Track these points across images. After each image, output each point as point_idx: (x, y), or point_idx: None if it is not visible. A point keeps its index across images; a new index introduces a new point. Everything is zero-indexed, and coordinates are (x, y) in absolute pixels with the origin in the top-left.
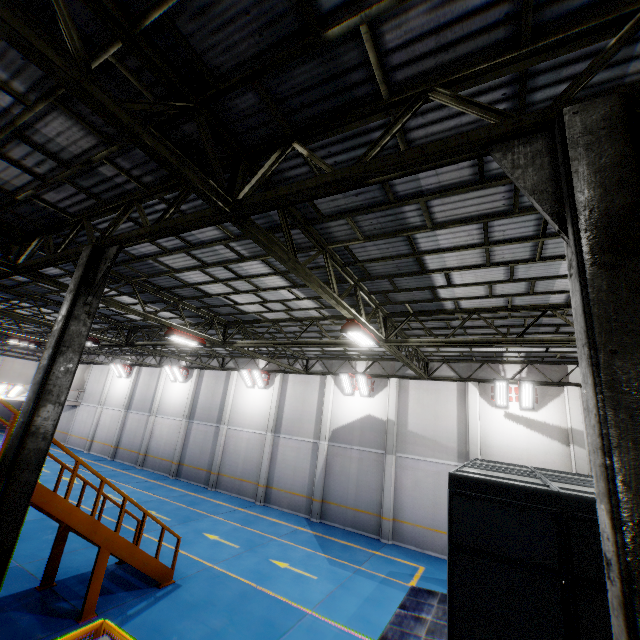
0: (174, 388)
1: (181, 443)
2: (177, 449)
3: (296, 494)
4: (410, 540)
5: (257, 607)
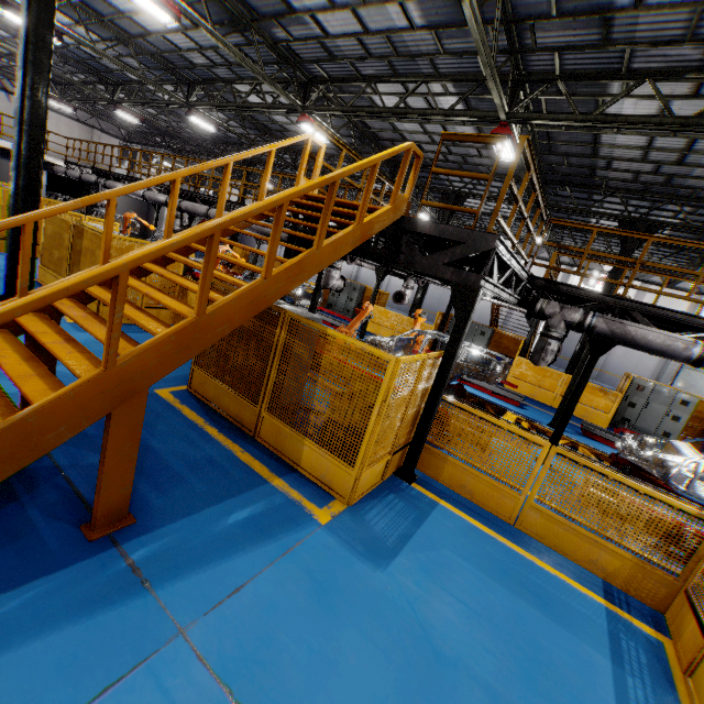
0: None
1: None
2: None
3: None
4: (608, 382)
5: None
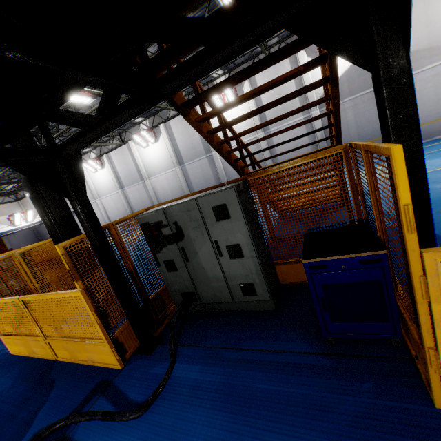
0: (150, 151)
1: (185, 184)
2: (185, 189)
3: None
4: None
5: (436, 176)
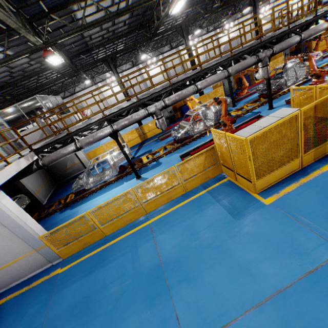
0: (152, 71)
1: None
2: None
3: None
4: None
5: None
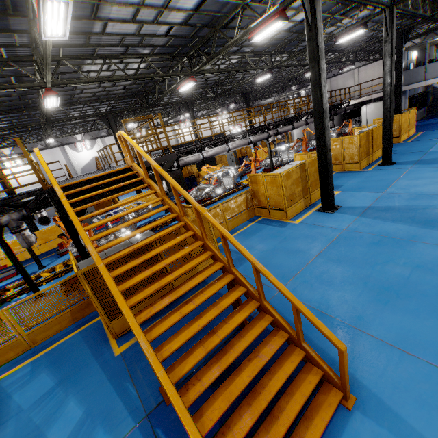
0: None
1: None
2: None
3: None
4: None
5: None
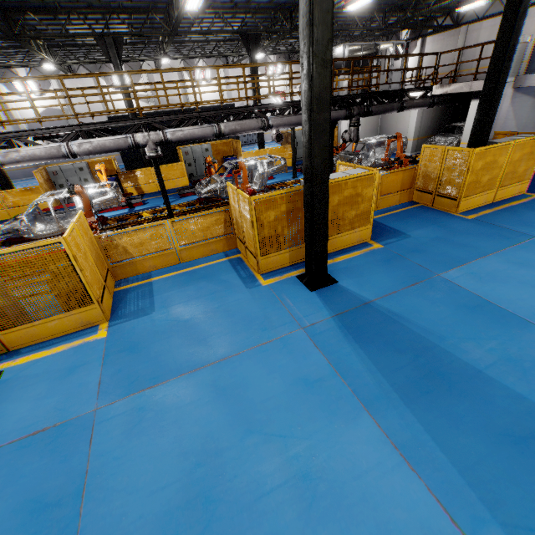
0: None
1: None
2: None
3: (26, 168)
4: None
5: None
